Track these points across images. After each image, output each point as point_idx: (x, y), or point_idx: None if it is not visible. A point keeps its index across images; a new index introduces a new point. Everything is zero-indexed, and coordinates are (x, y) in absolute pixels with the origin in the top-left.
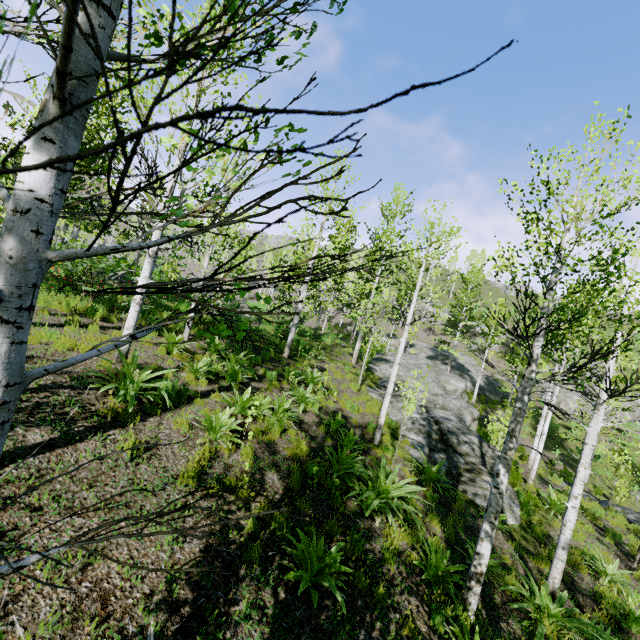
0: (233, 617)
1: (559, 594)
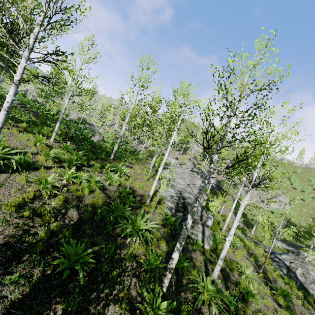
0: (3, 281)
1: (216, 281)
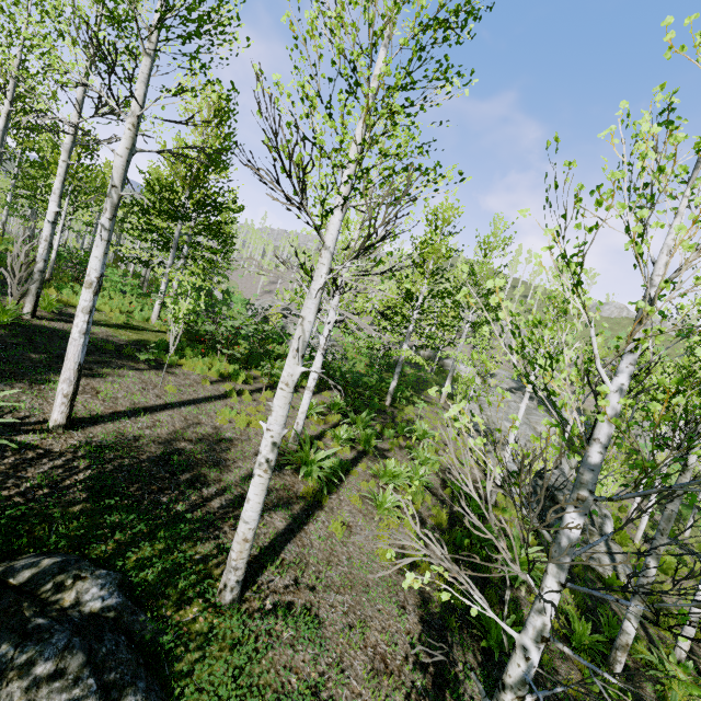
0: (461, 676)
1: (686, 664)
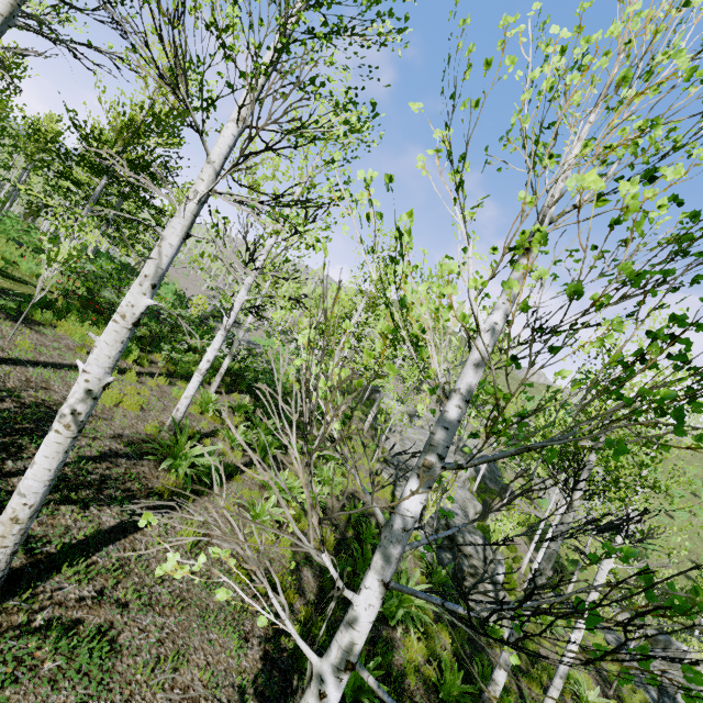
0: None
1: None
